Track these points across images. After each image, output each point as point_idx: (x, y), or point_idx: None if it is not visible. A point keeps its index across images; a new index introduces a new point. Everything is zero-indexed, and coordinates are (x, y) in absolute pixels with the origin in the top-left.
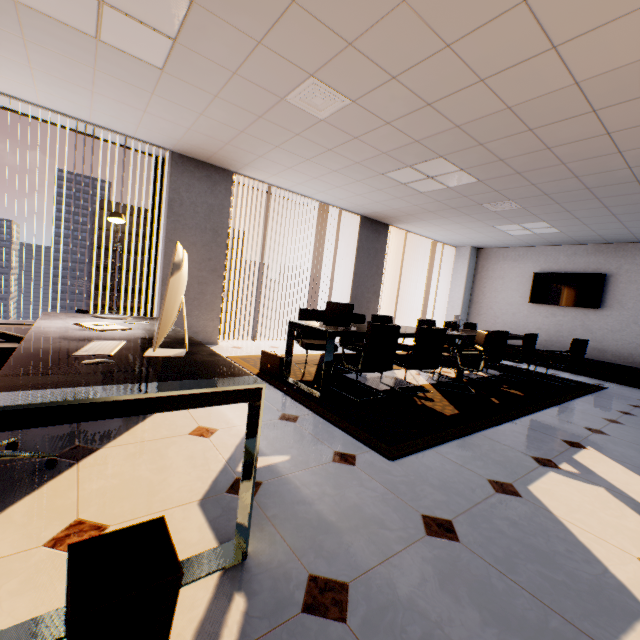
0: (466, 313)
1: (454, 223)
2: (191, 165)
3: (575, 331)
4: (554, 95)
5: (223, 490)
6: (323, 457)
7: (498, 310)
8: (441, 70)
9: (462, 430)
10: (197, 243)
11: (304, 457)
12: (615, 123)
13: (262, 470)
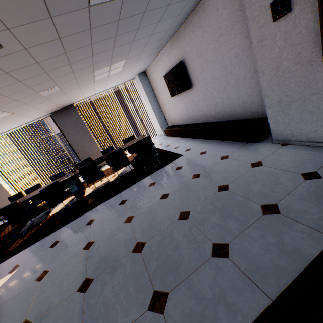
0: (161, 113)
1: (81, 91)
2: None
3: (192, 107)
4: None
5: None
6: None
7: (168, 106)
8: None
9: None
10: None
11: None
12: None
13: None
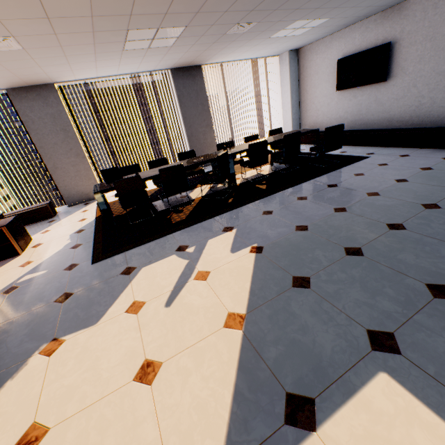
0: (298, 113)
1: (239, 47)
2: (23, 92)
3: (370, 107)
4: None
5: (1, 293)
6: (62, 268)
7: (318, 104)
8: (8, 5)
9: (163, 234)
10: (57, 142)
11: (53, 270)
12: None
13: (27, 280)
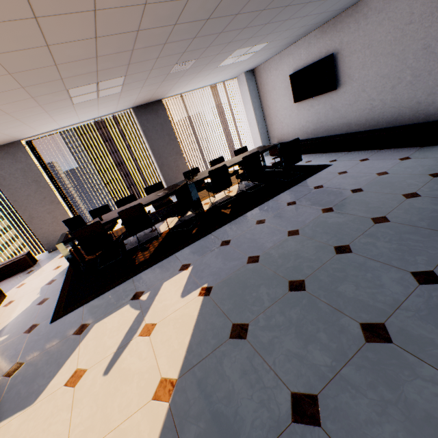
0: (264, 127)
1: (191, 80)
2: None
3: (328, 115)
4: (5, 60)
5: None
6: (22, 331)
7: (281, 117)
8: None
9: (124, 279)
10: (31, 194)
11: (14, 334)
12: (79, 36)
13: None
